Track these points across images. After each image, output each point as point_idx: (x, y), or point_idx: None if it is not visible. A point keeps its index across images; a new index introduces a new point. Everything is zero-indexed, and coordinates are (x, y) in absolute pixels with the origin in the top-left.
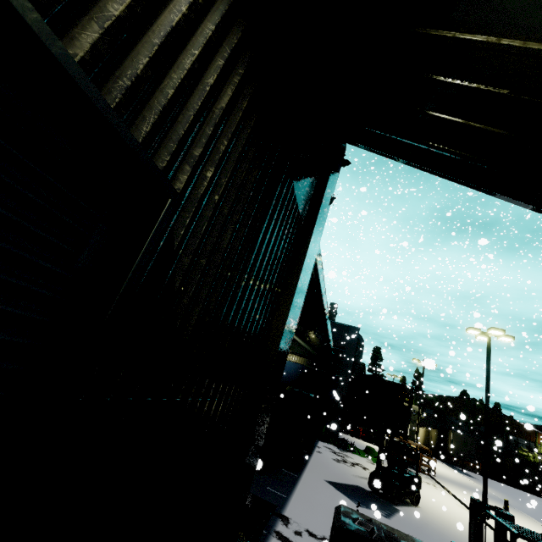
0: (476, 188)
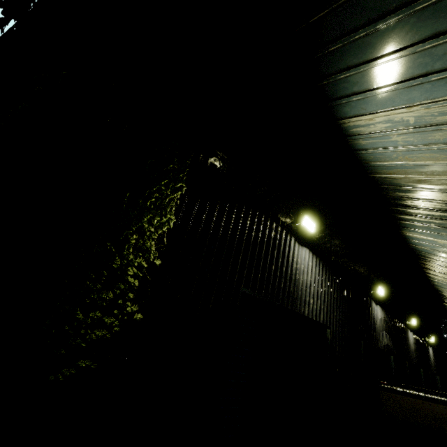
0: None
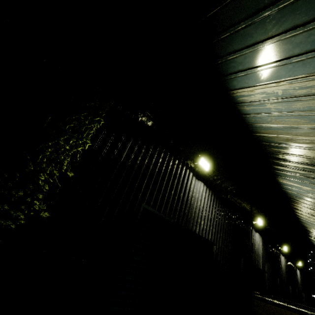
0: None
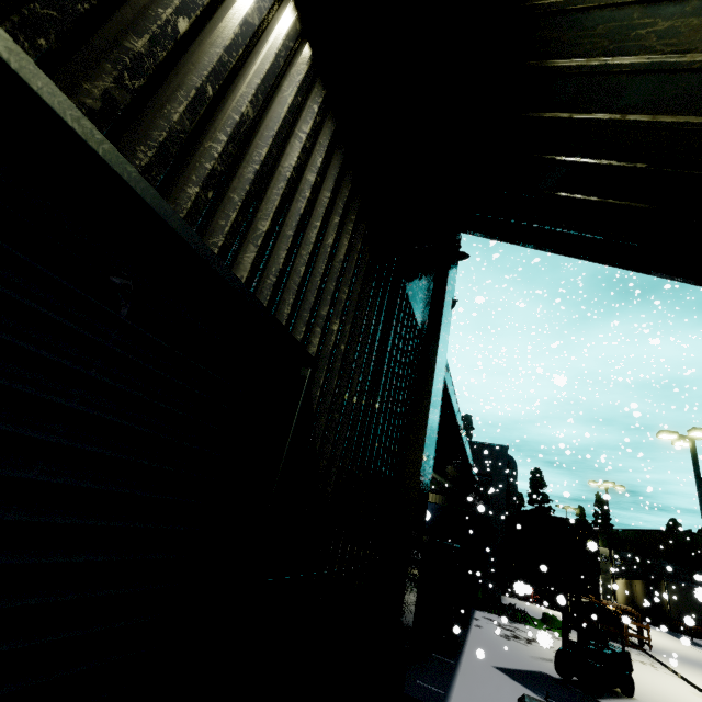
0: (630, 268)
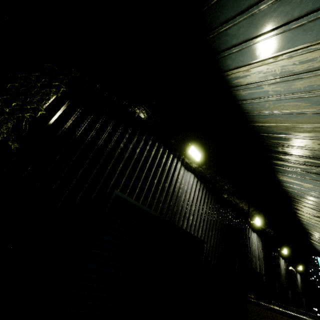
0: None
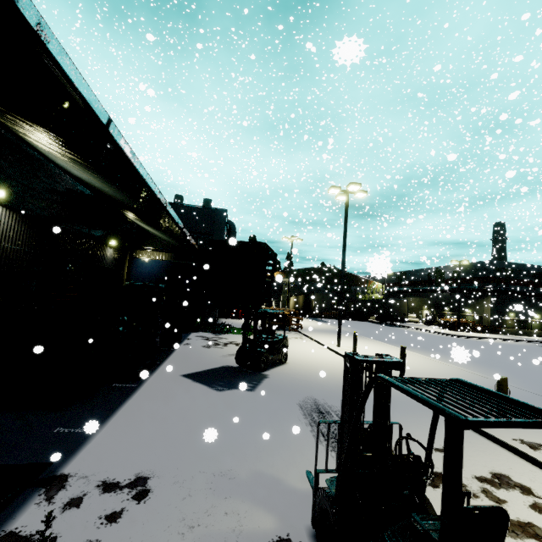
0: None
